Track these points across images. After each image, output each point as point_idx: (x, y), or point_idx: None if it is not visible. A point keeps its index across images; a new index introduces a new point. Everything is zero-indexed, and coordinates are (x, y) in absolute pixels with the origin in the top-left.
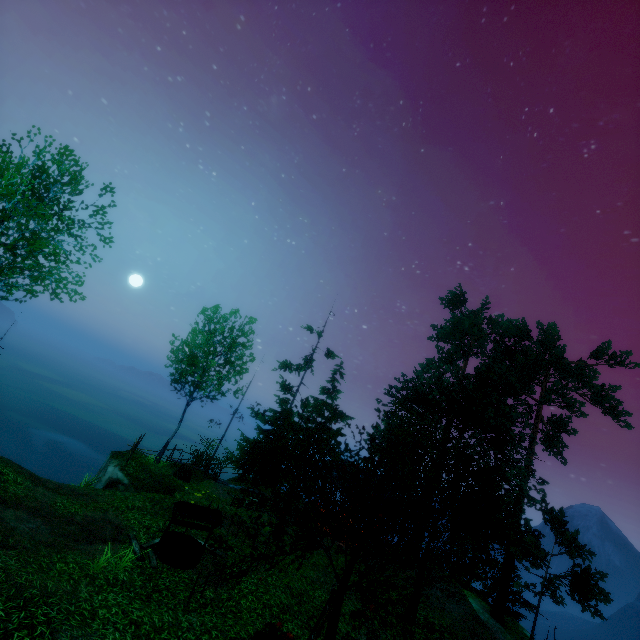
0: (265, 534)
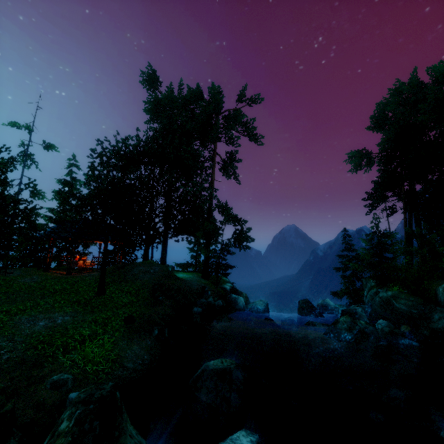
0: None
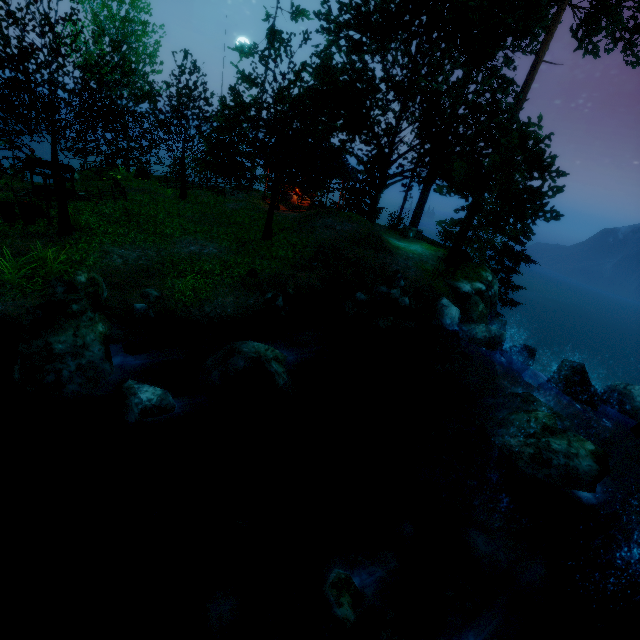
0: (169, 197)
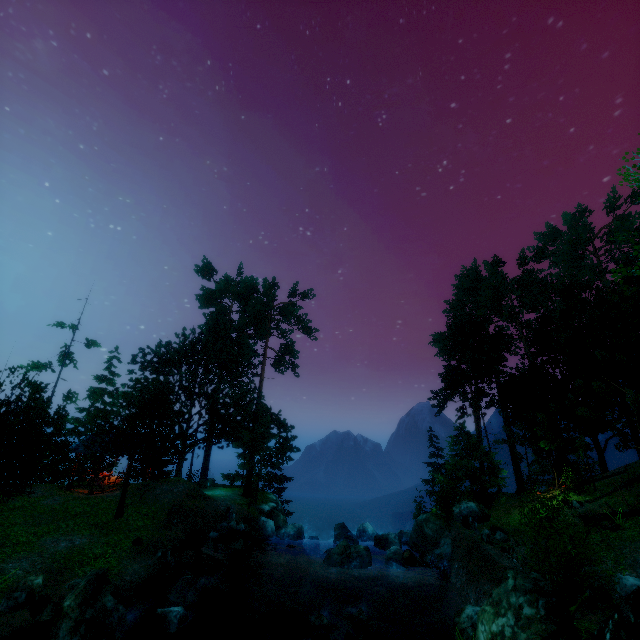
0: None
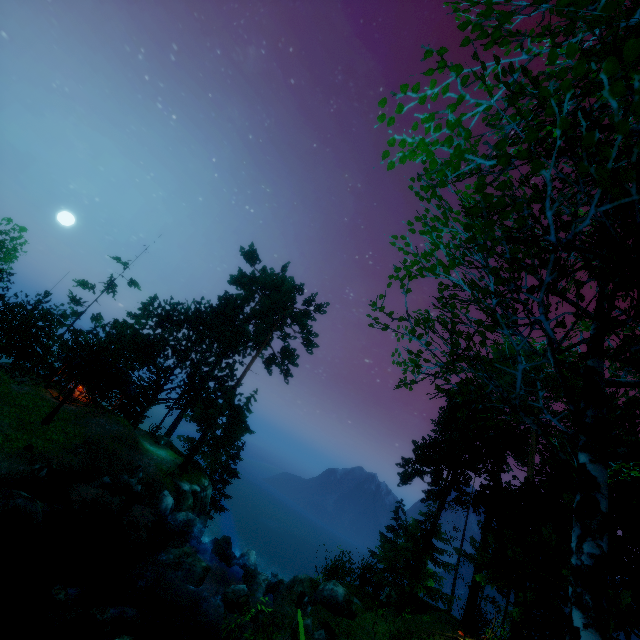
0: None
